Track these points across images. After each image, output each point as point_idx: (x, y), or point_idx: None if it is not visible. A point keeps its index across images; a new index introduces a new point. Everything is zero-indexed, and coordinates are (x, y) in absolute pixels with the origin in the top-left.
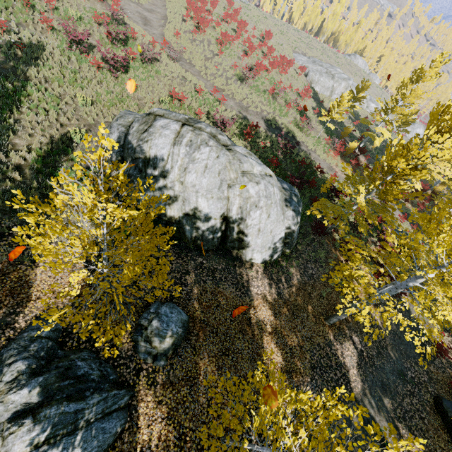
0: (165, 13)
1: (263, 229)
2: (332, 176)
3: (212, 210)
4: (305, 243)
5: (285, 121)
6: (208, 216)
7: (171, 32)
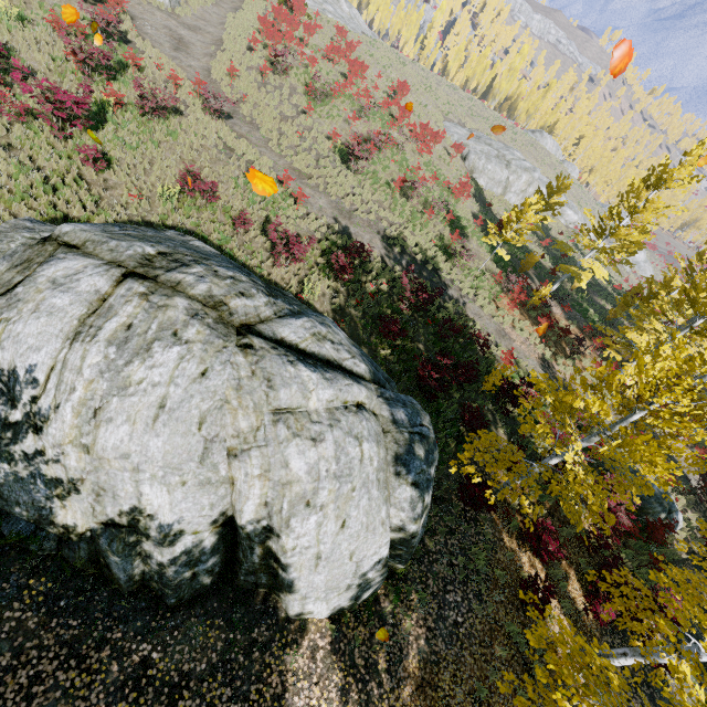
0: (222, 34)
1: (328, 553)
2: (506, 354)
3: (186, 514)
4: (444, 531)
5: (422, 240)
6: (172, 530)
7: (225, 67)
